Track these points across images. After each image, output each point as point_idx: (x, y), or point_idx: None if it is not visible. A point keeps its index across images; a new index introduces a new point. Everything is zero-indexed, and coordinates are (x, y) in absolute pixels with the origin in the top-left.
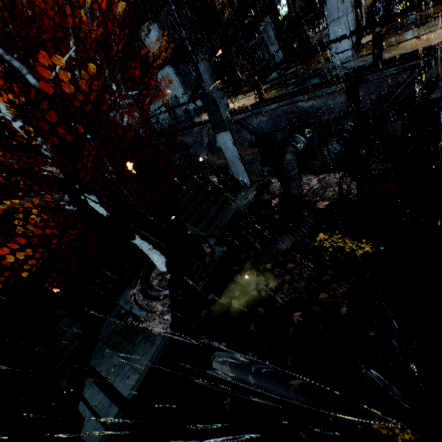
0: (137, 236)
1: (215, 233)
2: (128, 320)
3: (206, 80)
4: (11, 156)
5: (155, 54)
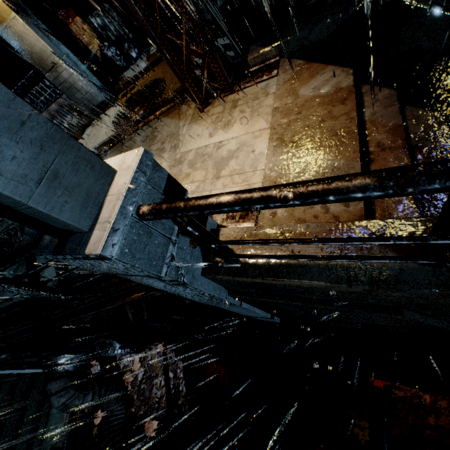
0: None
1: None
2: None
3: None
4: None
5: None
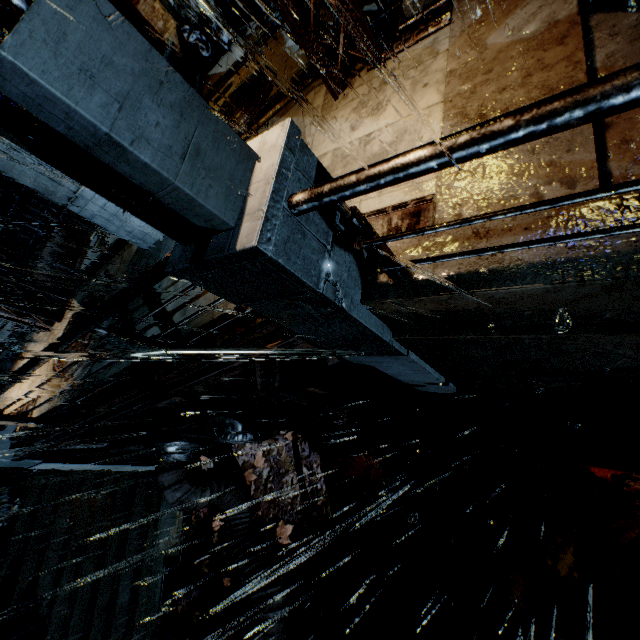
0: None
1: None
2: None
3: None
4: None
5: None
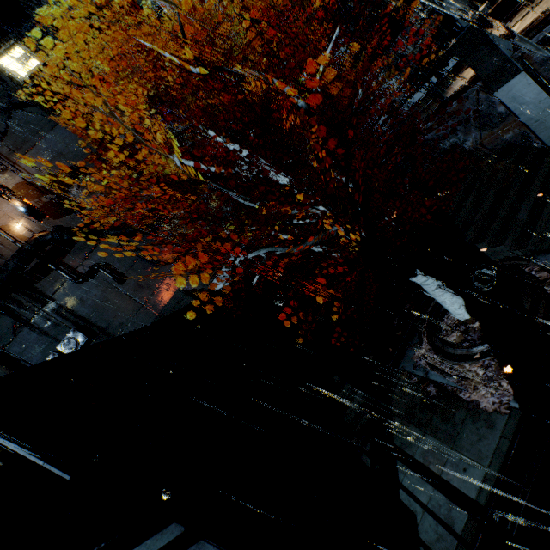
0: (418, 271)
1: (544, 247)
2: (428, 390)
3: (459, 18)
4: (282, 205)
5: (353, 64)
